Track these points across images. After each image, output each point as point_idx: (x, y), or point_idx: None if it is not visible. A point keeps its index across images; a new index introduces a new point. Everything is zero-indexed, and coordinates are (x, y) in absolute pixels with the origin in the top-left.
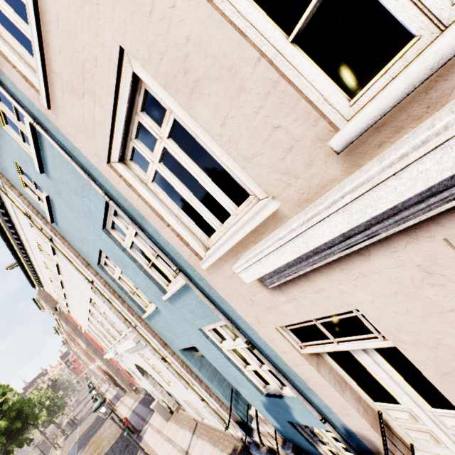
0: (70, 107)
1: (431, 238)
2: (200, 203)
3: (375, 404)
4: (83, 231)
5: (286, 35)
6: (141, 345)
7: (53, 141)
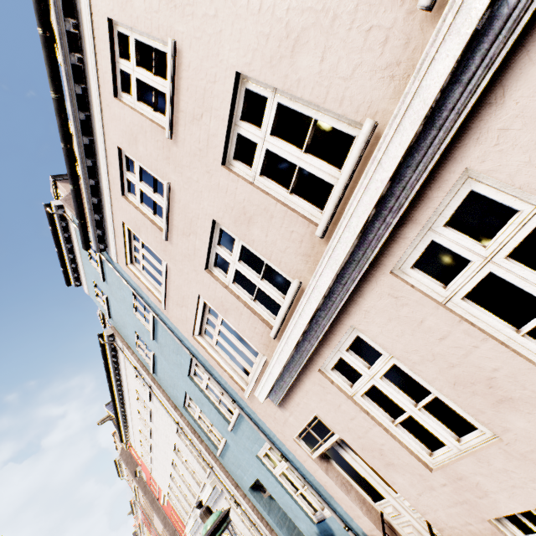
0: (175, 310)
1: (315, 371)
2: (240, 357)
3: (376, 505)
4: (175, 378)
5: (252, 298)
6: (218, 491)
7: (165, 325)
